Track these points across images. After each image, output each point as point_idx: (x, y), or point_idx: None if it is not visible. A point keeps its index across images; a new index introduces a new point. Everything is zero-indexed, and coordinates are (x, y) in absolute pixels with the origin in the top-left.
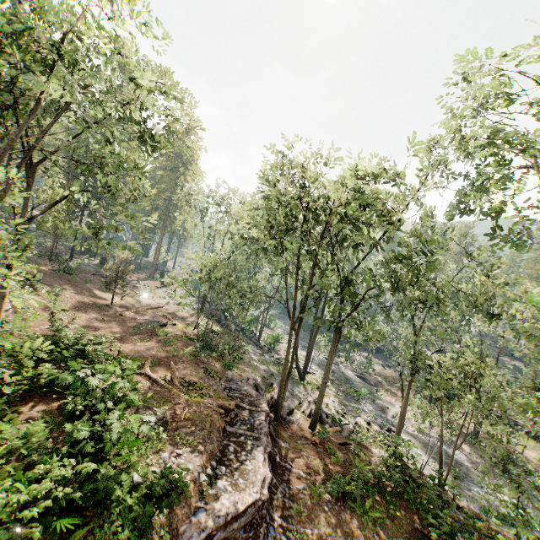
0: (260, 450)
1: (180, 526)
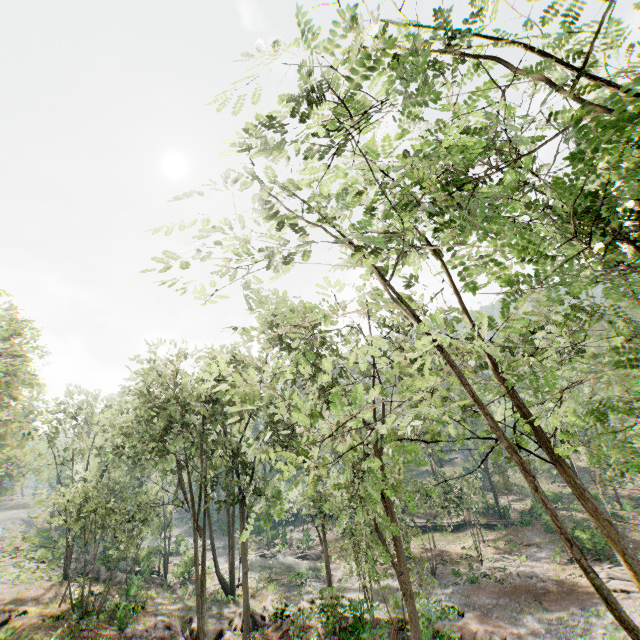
0: None
1: None
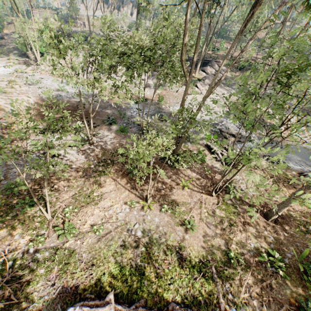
0: None
1: None
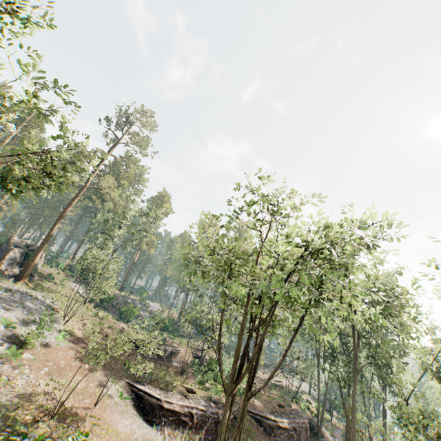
0: (287, 419)
1: (249, 408)
